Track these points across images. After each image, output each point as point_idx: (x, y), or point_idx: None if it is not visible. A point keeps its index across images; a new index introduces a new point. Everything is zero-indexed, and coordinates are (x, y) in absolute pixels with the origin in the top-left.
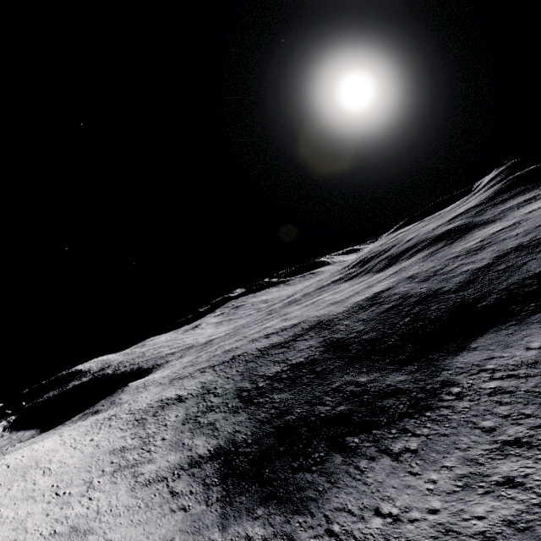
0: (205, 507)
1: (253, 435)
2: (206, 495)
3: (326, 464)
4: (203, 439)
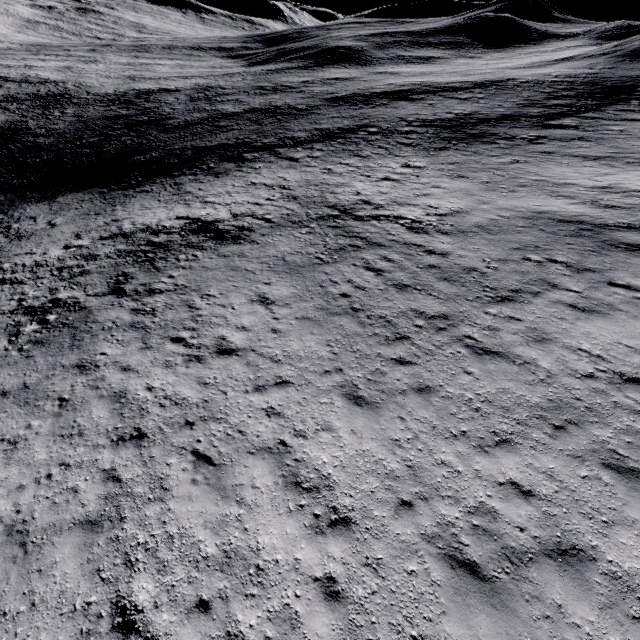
0: None
1: None
2: None
3: None
4: None
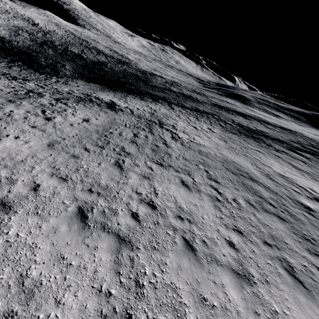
0: None
1: (18, 46)
2: None
3: (2, 58)
4: (6, 33)
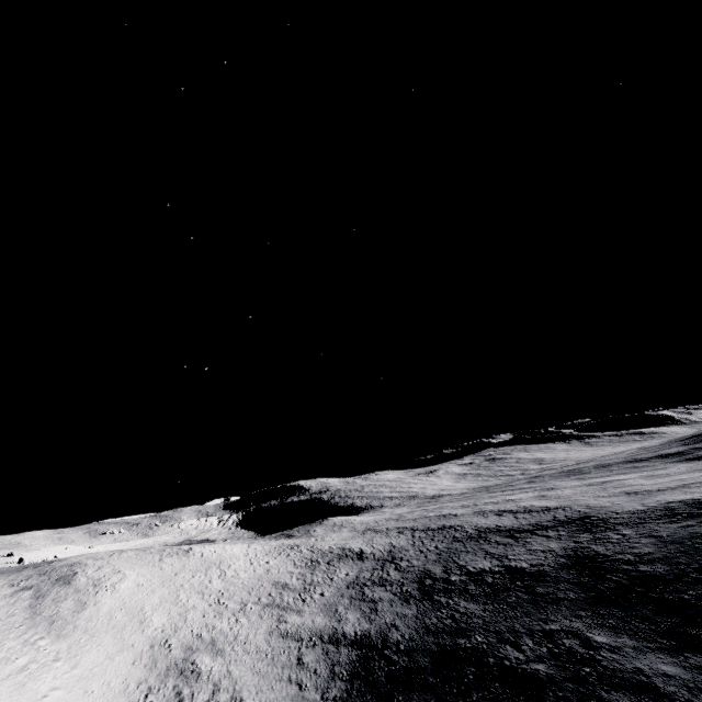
0: (319, 698)
1: (409, 641)
2: (327, 685)
3: None
4: (357, 615)
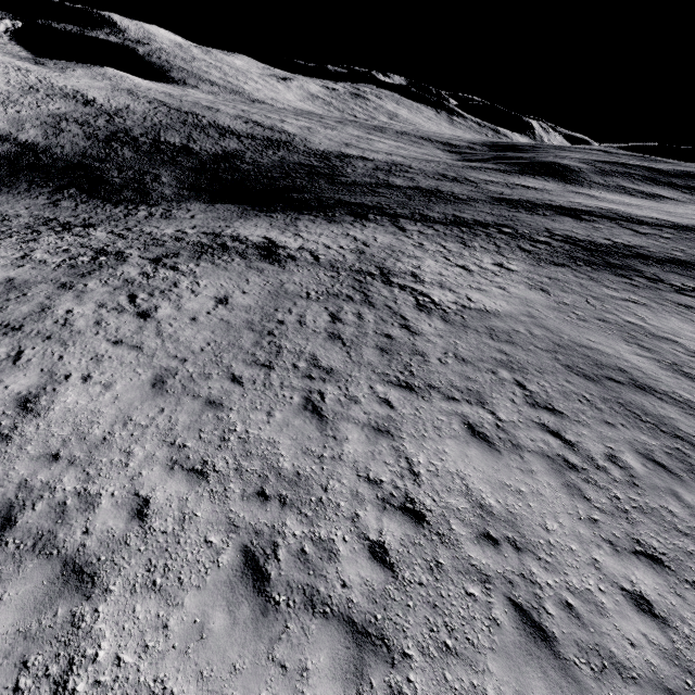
0: None
1: (63, 156)
2: None
3: (39, 188)
4: (38, 133)
